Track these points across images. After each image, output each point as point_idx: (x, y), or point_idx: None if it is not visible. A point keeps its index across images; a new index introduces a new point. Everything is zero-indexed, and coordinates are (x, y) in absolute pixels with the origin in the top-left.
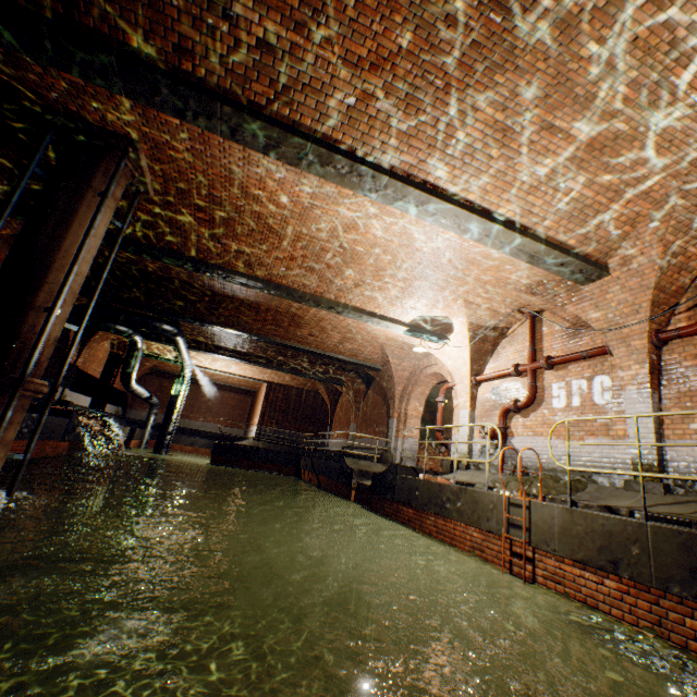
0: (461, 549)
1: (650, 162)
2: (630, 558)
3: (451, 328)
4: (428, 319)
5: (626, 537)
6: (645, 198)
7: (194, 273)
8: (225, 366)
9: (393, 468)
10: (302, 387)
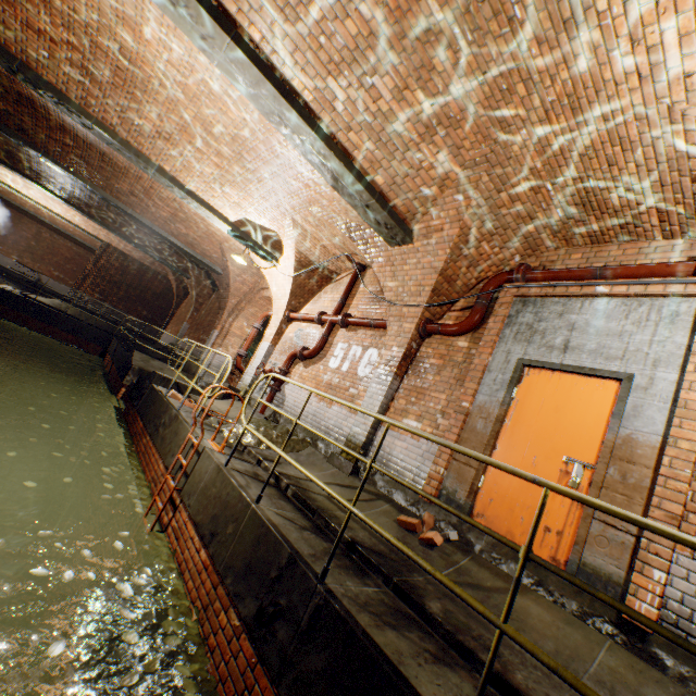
0: (147, 477)
1: (464, 100)
2: (224, 535)
3: (282, 250)
4: (256, 227)
5: (233, 514)
6: (456, 156)
7: None
8: (45, 199)
9: (153, 376)
10: (149, 265)
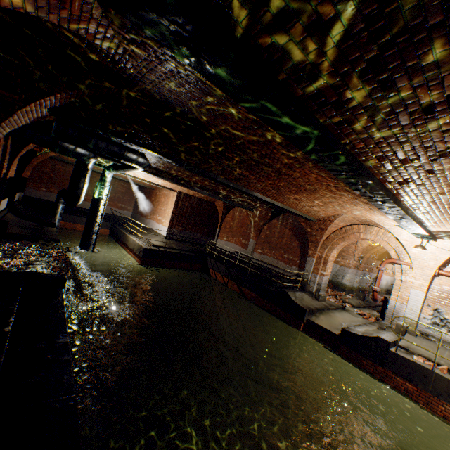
0: None
1: None
2: None
3: None
4: None
5: None
6: None
7: (285, 152)
8: (146, 176)
9: (381, 342)
10: (203, 198)
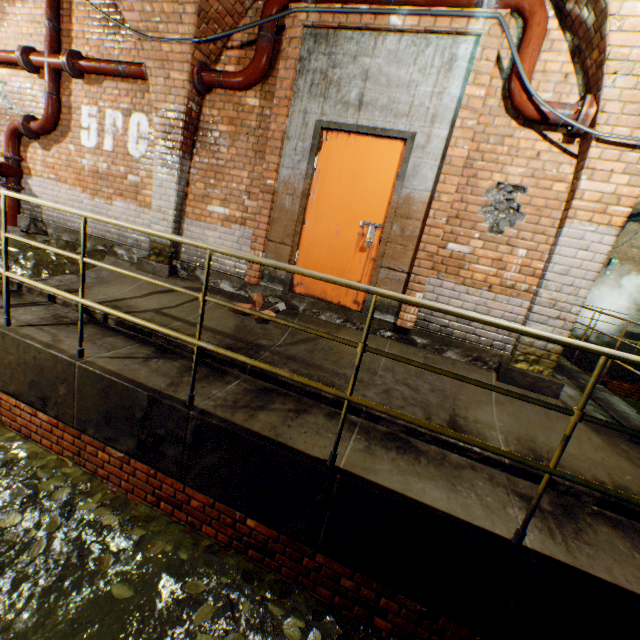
0: None
1: None
2: (59, 398)
3: None
4: None
5: (58, 376)
6: None
7: None
8: None
9: None
10: None
